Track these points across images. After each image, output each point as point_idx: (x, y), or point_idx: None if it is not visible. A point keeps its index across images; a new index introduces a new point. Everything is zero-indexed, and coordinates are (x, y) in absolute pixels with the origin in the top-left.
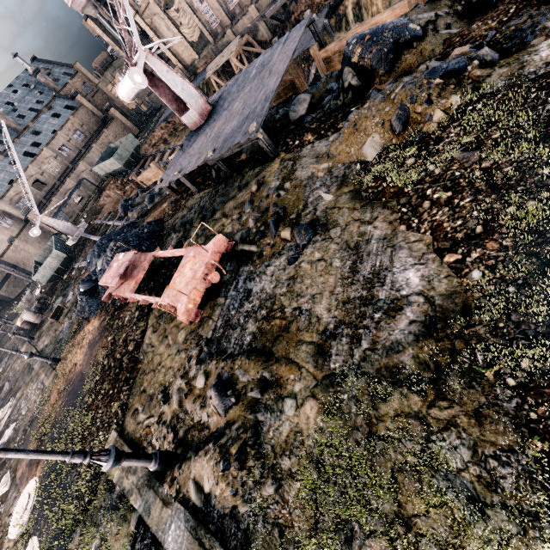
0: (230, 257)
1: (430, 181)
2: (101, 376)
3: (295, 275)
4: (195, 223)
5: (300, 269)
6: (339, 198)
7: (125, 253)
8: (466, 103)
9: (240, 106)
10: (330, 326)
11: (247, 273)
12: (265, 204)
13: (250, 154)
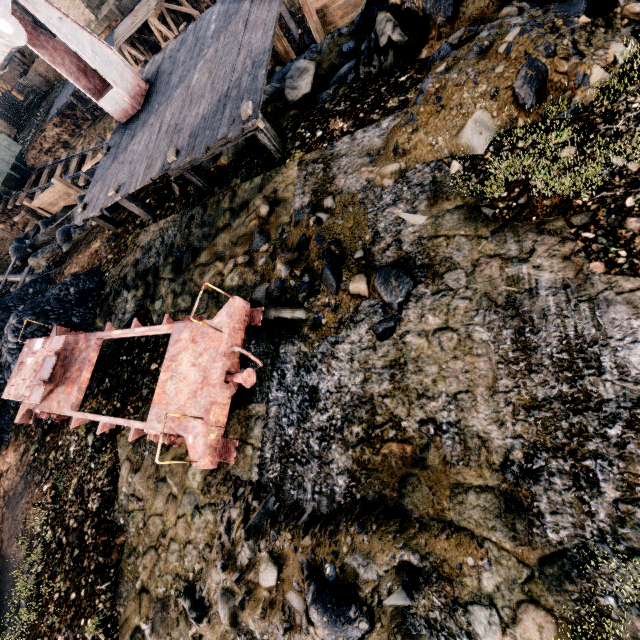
0: (253, 329)
1: (624, 184)
2: (46, 564)
3: (399, 358)
4: (164, 273)
5: (406, 347)
6: (441, 221)
7: (44, 340)
8: (635, 55)
9: (205, 80)
10: (515, 454)
11: (296, 357)
12: (295, 237)
13: (234, 156)
